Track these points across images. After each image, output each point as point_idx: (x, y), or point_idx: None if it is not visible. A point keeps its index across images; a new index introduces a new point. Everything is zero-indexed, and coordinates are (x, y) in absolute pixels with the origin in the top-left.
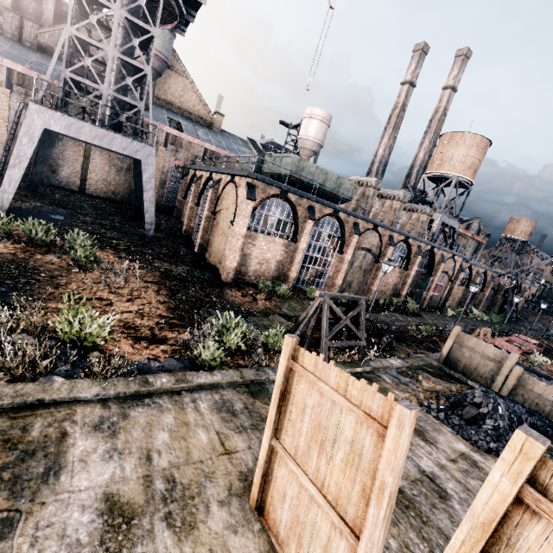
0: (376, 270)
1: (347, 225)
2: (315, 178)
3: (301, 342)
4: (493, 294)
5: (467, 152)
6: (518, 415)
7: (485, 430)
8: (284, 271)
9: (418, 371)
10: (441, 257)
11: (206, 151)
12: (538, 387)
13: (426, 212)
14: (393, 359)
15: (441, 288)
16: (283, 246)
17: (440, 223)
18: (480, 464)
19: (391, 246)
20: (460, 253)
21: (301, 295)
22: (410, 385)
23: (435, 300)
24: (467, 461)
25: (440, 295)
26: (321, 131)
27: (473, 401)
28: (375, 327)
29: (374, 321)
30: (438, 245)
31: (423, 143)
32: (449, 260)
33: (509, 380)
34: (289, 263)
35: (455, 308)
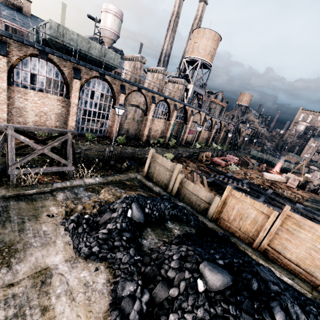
0: (145, 121)
1: (115, 87)
2: (79, 45)
3: (1, 173)
4: (226, 134)
5: (206, 43)
6: (162, 210)
7: (97, 235)
8: (65, 122)
9: (106, 186)
10: (191, 112)
11: (8, 28)
12: (190, 187)
13: (182, 83)
14: (92, 178)
15: (194, 132)
16: (59, 101)
17: (192, 91)
18: (54, 278)
19: (153, 104)
20: (202, 110)
21: (83, 139)
22: (83, 199)
23: (191, 139)
24: (35, 280)
25: (194, 136)
26: (116, 24)
27: (113, 207)
28: (122, 157)
29: (119, 152)
30: (187, 104)
31: (189, 40)
32: (197, 114)
33: (175, 184)
34: (68, 115)
35: (201, 143)
